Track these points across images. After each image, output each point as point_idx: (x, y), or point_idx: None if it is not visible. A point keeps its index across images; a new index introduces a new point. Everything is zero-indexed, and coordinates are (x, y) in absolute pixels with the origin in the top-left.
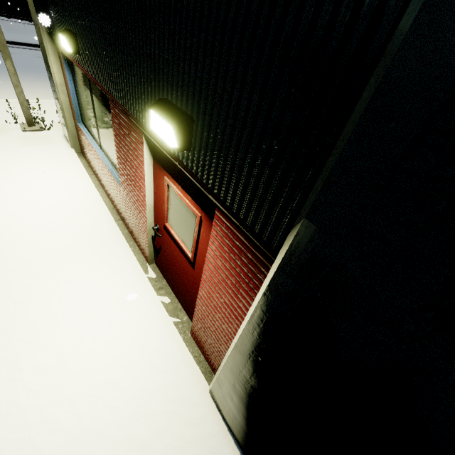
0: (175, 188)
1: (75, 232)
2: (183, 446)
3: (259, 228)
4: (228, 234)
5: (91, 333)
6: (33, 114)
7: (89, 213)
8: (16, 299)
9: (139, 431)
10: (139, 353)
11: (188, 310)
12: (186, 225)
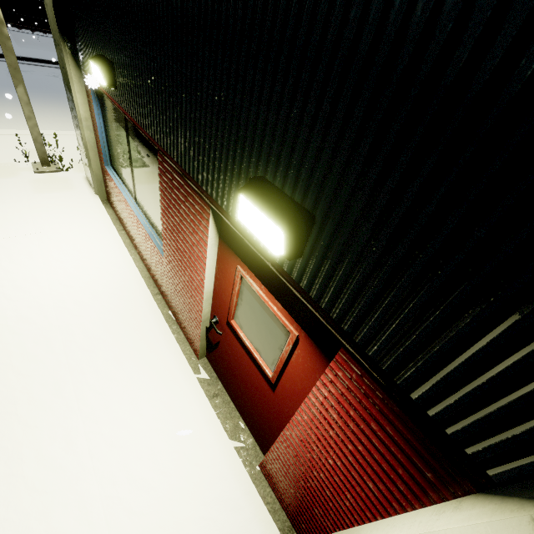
0: (254, 286)
1: (102, 314)
2: None
3: (438, 413)
4: (361, 390)
5: (127, 473)
6: (48, 151)
7: (119, 286)
8: (25, 421)
9: None
10: (194, 504)
11: (256, 432)
12: (267, 333)
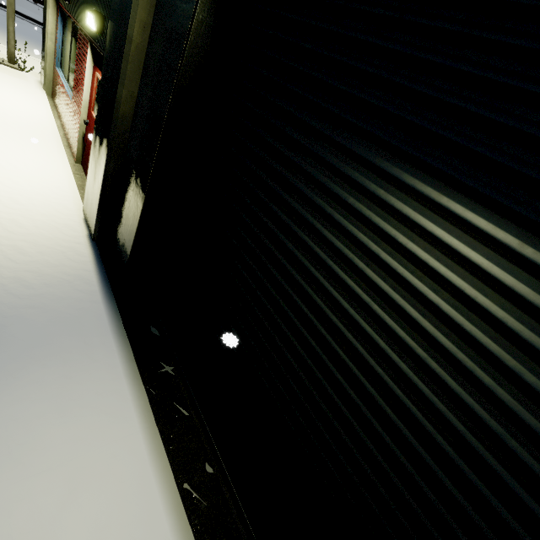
0: (99, 75)
1: (20, 123)
2: (48, 214)
3: None
4: None
5: (7, 160)
6: (17, 54)
7: (38, 121)
8: None
9: (21, 199)
10: (40, 181)
11: None
12: None
